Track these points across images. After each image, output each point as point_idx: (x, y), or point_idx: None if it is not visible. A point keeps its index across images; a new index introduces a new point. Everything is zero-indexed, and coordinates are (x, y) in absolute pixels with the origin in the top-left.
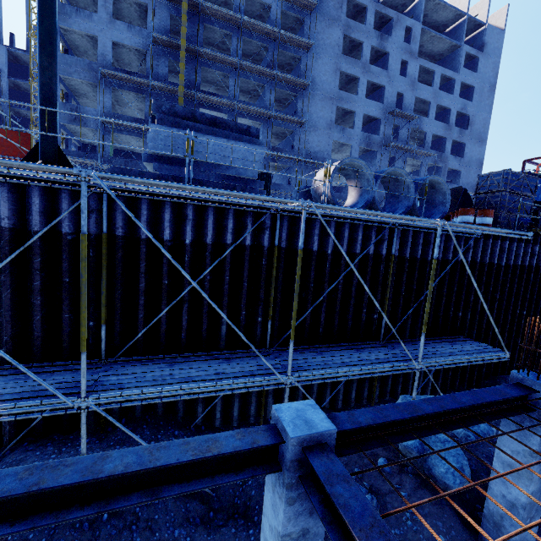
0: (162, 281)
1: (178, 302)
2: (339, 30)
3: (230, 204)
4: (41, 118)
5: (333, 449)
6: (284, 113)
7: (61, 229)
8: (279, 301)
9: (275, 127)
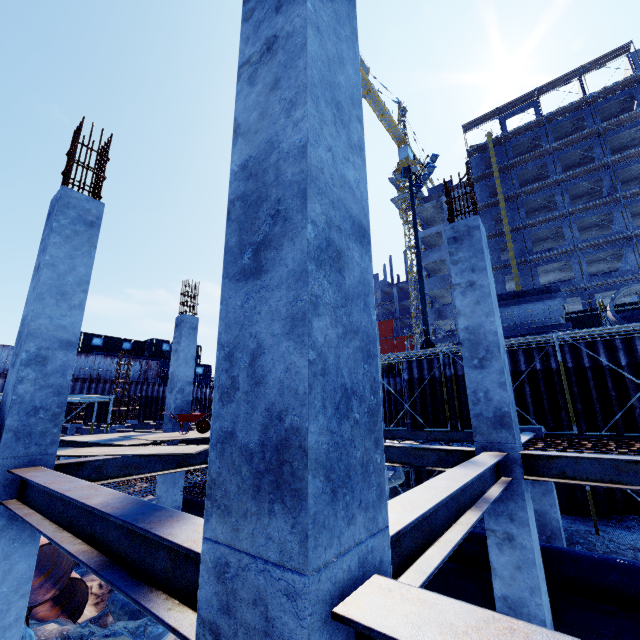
0: None
1: None
2: None
3: (518, 346)
4: (424, 332)
5: (542, 437)
6: None
7: (435, 375)
8: (580, 408)
9: None
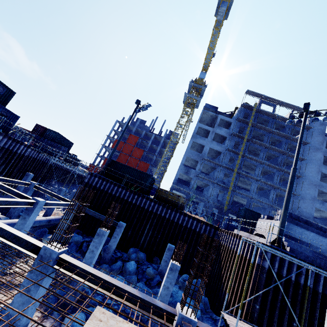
0: (325, 316)
1: None
2: (321, 153)
3: None
4: (281, 231)
5: None
6: (284, 187)
7: (291, 278)
8: None
9: (278, 192)
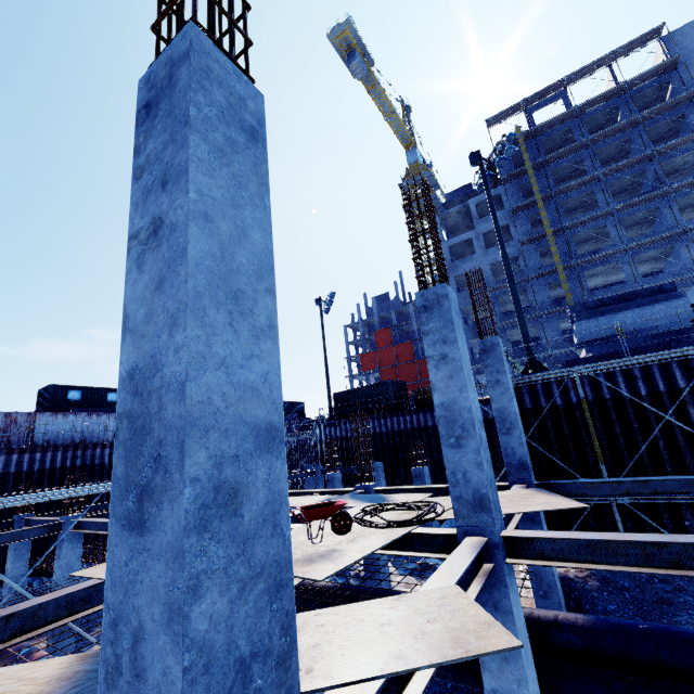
0: (632, 426)
1: (652, 440)
2: None
3: (669, 358)
4: (526, 349)
5: None
6: None
7: (556, 403)
8: None
9: None
